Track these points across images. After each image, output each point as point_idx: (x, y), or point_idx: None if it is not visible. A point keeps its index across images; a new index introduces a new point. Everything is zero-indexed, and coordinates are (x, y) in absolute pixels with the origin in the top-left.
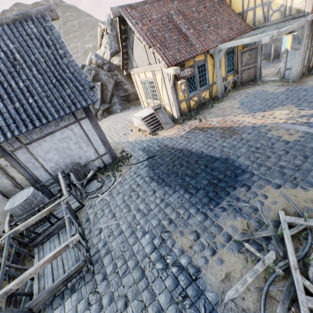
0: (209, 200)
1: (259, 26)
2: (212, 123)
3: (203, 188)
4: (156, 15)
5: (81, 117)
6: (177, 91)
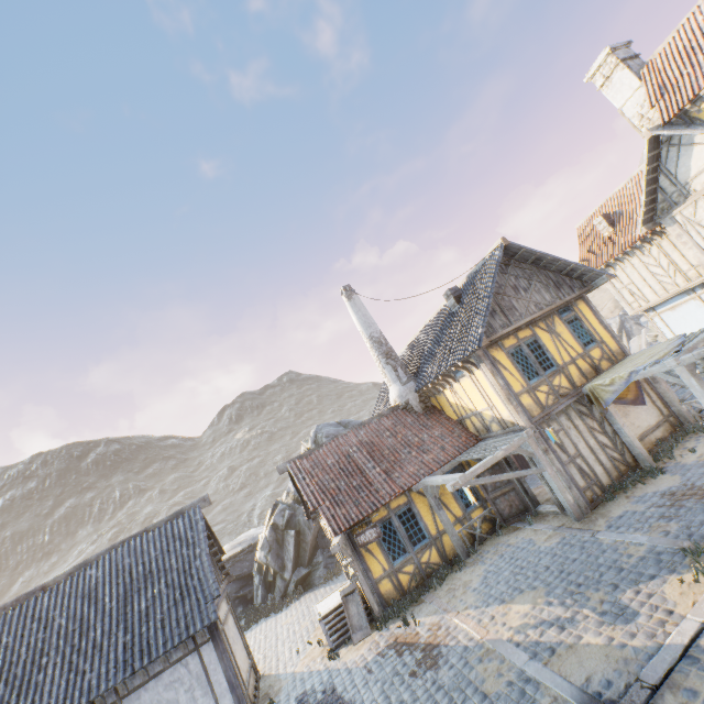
0: None
1: (485, 435)
2: (419, 632)
3: None
4: (332, 459)
5: (202, 640)
6: (367, 562)
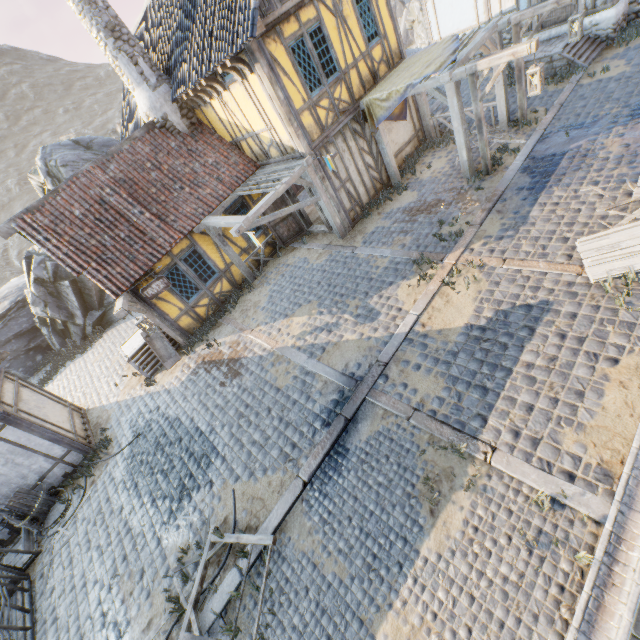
0: (169, 515)
1: (264, 162)
2: (223, 351)
3: (171, 493)
4: (80, 209)
5: None
6: (162, 309)
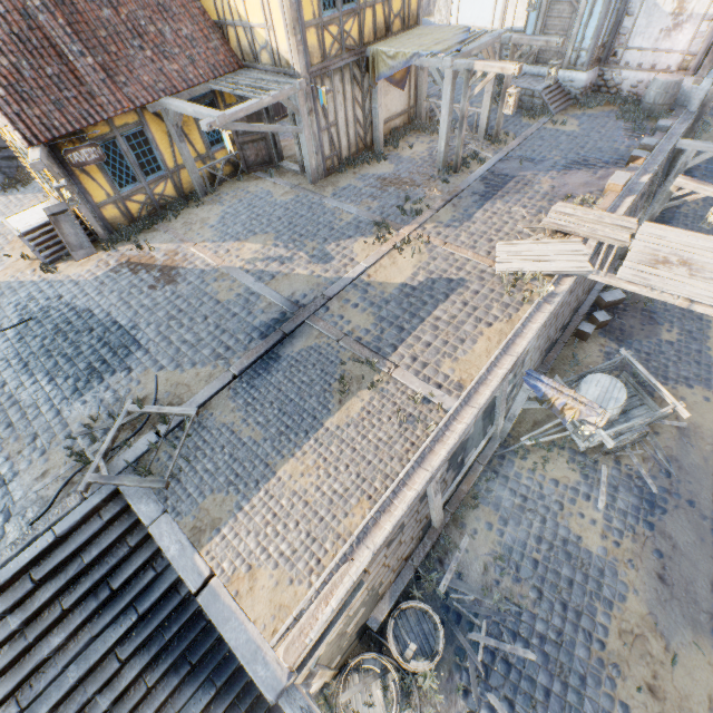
0: (74, 392)
1: (251, 64)
2: (156, 257)
3: (77, 375)
4: None
5: None
6: (85, 185)
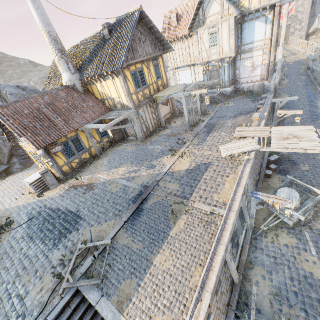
0: (54, 246)
1: (114, 109)
2: (84, 181)
3: (55, 237)
4: (28, 111)
5: None
6: (56, 160)
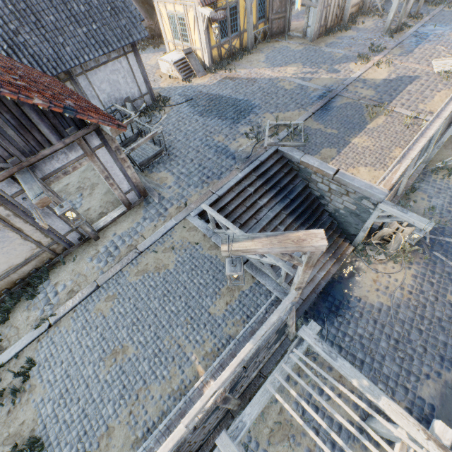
0: (234, 122)
1: None
2: (240, 75)
3: (231, 116)
4: None
5: (129, 50)
6: (210, 35)
